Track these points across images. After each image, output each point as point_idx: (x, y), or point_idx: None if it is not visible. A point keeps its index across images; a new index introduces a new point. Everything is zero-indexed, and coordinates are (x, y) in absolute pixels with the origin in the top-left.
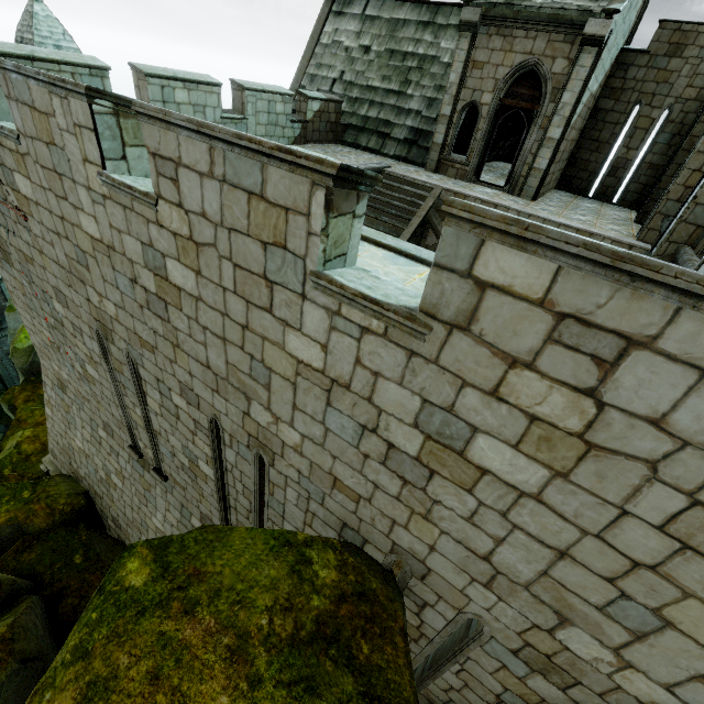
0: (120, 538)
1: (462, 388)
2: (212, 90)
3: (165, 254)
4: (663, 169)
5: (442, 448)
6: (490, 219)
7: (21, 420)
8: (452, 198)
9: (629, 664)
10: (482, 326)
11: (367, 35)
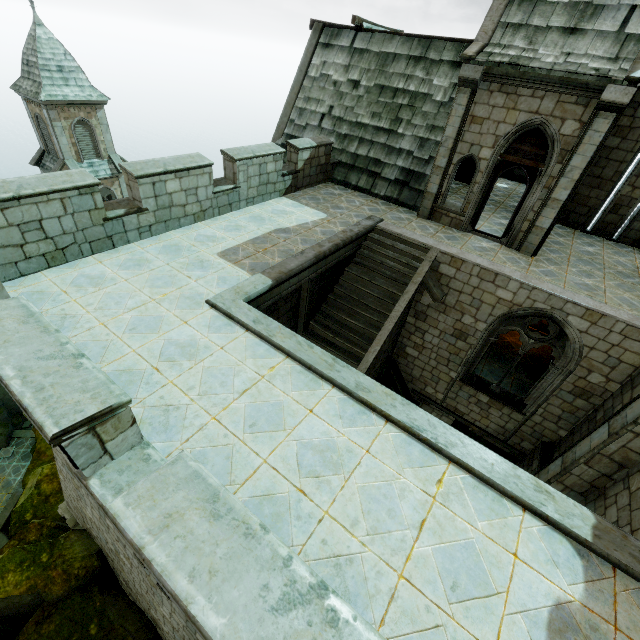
0: (131, 596)
1: None
2: (204, 171)
3: None
4: None
5: None
6: None
7: (41, 452)
8: None
9: None
10: None
11: (356, 69)
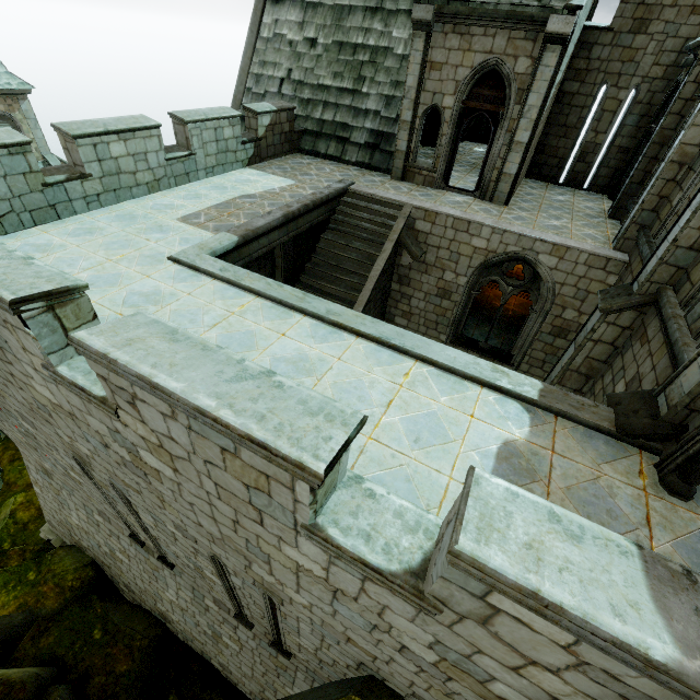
0: (135, 600)
1: (479, 653)
2: (151, 134)
3: (135, 445)
4: (633, 154)
5: (460, 671)
6: (503, 584)
7: (10, 483)
8: (458, 550)
9: None
10: (498, 630)
11: (311, 26)
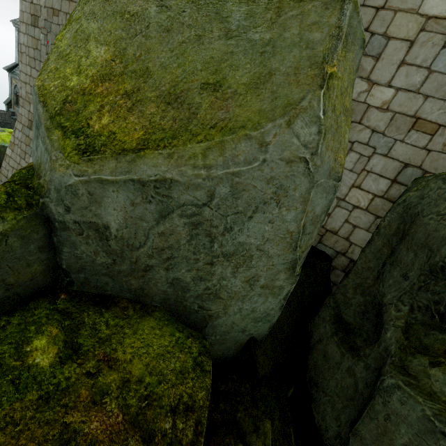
0: None
1: None
2: None
3: None
4: None
5: None
6: None
7: None
8: None
9: (373, 84)
10: None
11: None
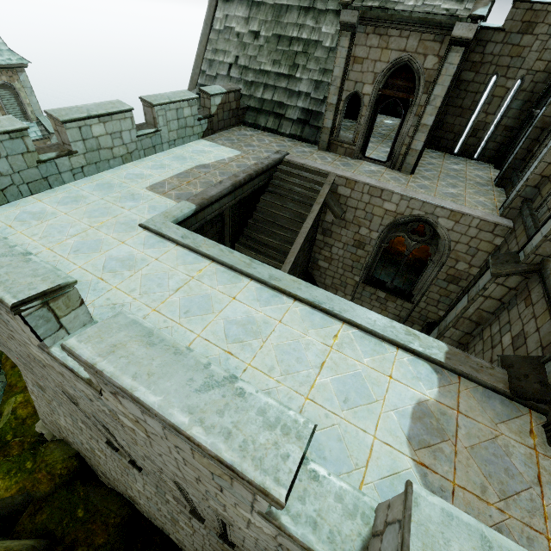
0: (110, 484)
1: None
2: (125, 116)
3: (115, 411)
4: (517, 132)
5: None
6: None
7: (12, 385)
8: None
9: None
10: None
11: (255, 21)
